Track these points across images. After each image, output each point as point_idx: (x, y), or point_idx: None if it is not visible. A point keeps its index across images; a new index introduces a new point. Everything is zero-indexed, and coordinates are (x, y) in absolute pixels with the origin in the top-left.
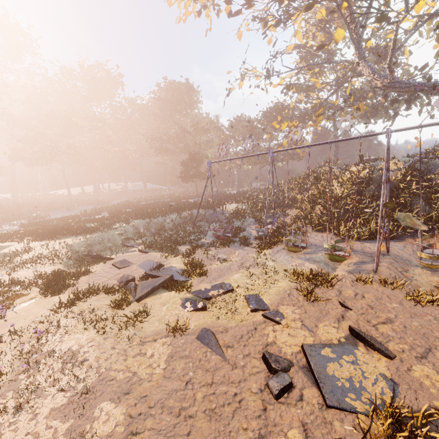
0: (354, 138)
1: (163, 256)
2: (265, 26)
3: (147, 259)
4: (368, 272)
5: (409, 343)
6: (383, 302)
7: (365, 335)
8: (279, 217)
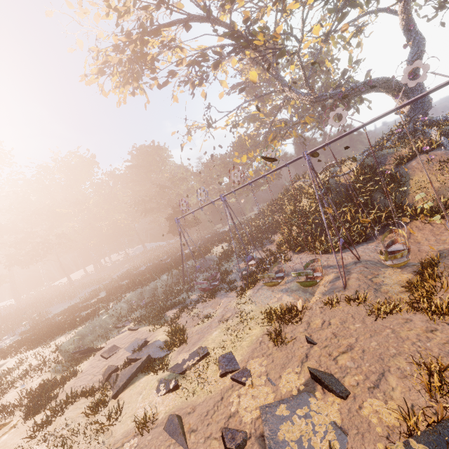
0: (282, 167)
1: (151, 330)
2: (193, 86)
3: (135, 338)
4: (338, 290)
5: (364, 371)
6: (347, 324)
7: (321, 376)
8: (266, 246)
